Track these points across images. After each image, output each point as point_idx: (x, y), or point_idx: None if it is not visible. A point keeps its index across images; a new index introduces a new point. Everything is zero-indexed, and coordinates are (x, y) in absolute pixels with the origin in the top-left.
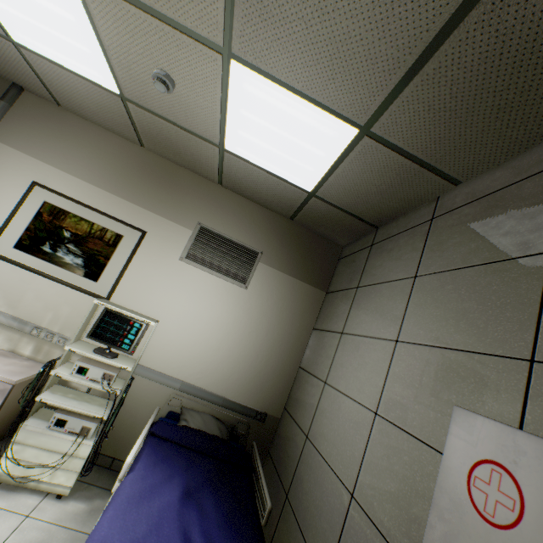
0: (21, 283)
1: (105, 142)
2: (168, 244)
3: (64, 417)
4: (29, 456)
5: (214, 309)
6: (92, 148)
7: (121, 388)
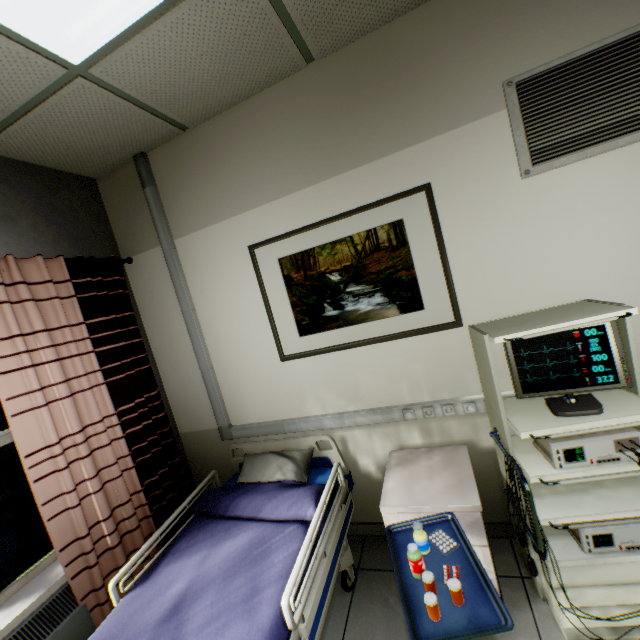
0: (341, 370)
1: (264, 117)
2: (479, 172)
3: (600, 531)
4: (595, 600)
5: None
6: (259, 141)
7: None
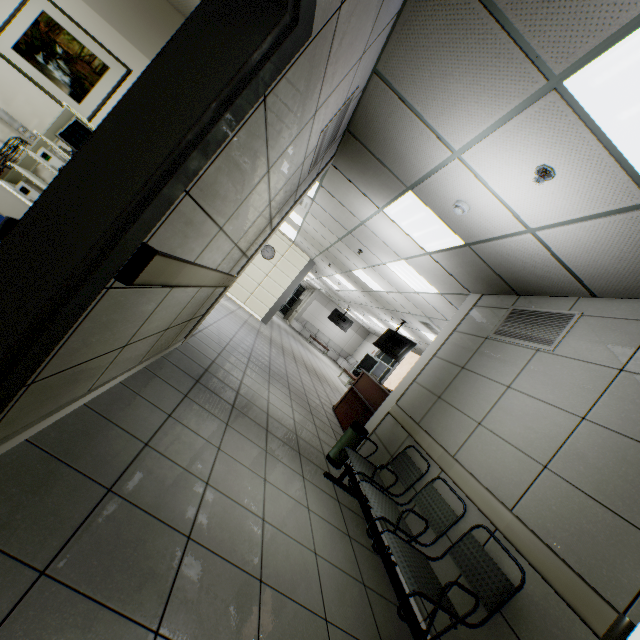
0: (15, 85)
1: None
2: None
3: (28, 188)
4: None
5: None
6: None
7: None
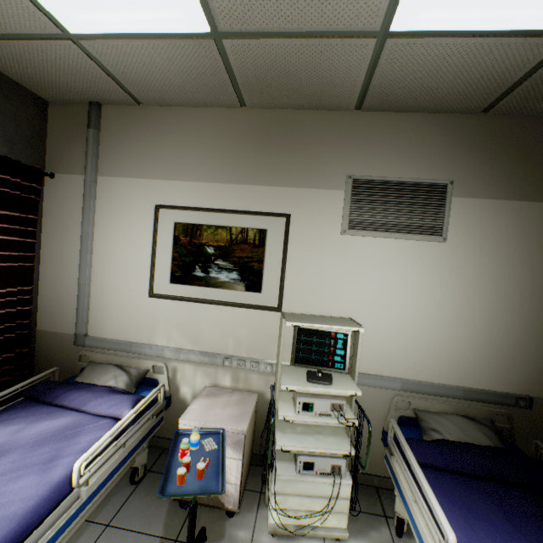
0: (192, 317)
1: (201, 124)
2: (320, 220)
3: (308, 460)
4: (293, 505)
5: (408, 282)
6: (191, 138)
7: (352, 413)
